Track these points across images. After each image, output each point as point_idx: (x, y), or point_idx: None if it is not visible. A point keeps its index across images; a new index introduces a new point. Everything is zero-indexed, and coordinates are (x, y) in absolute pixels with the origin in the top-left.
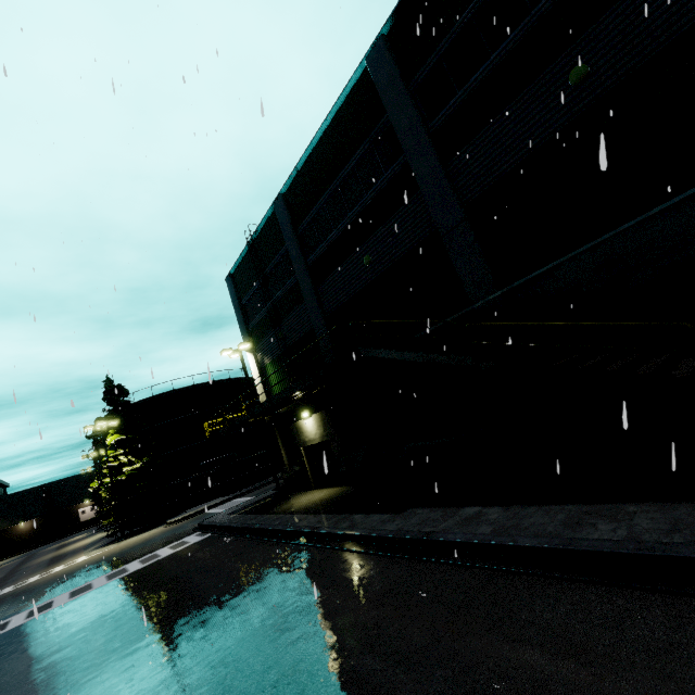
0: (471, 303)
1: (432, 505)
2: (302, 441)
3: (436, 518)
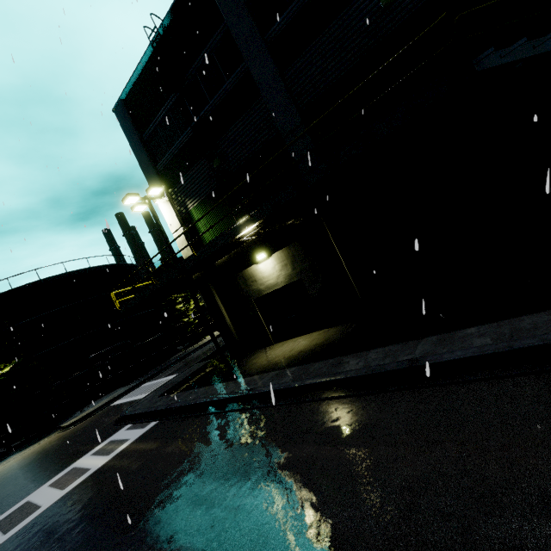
0: None
1: None
2: (254, 291)
3: None
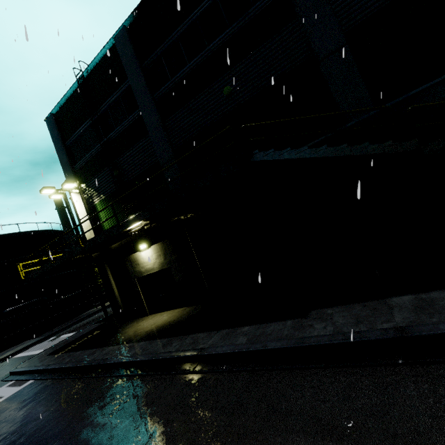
0: (346, 122)
1: (336, 303)
2: (137, 272)
3: (370, 313)
